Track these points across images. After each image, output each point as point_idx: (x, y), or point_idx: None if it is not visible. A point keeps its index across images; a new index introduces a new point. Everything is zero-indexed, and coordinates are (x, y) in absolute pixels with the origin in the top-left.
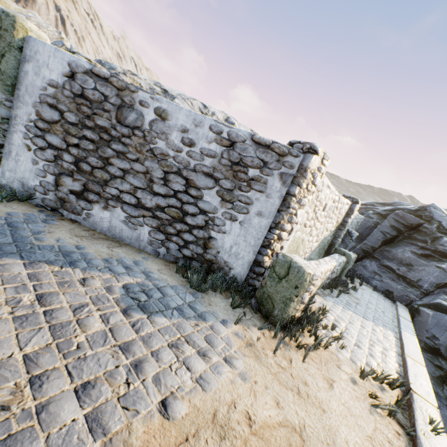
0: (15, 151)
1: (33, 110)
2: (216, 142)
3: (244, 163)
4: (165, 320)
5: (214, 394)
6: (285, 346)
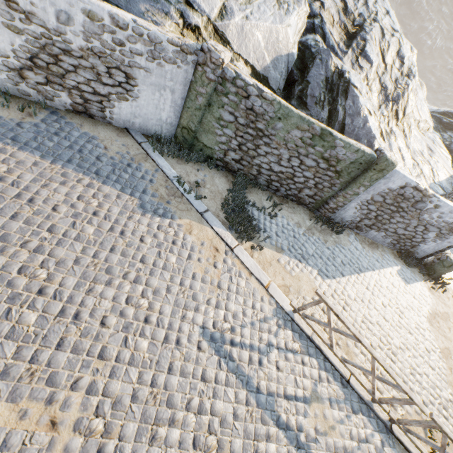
0: (347, 208)
1: (370, 196)
2: None
3: None
4: (412, 285)
5: (432, 307)
6: (436, 287)
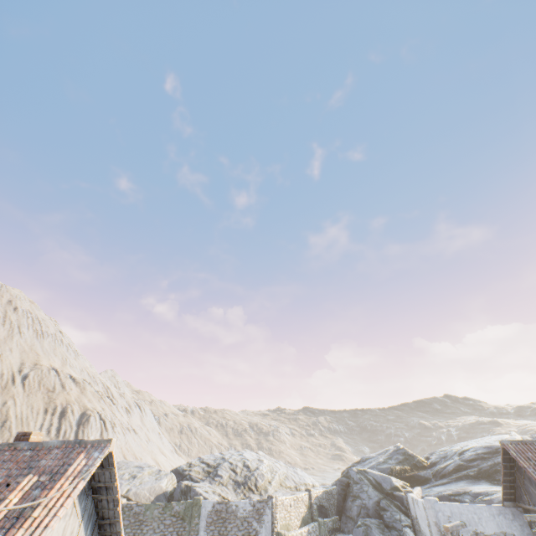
0: None
1: (205, 521)
2: (251, 506)
3: (259, 508)
4: None
5: None
6: None
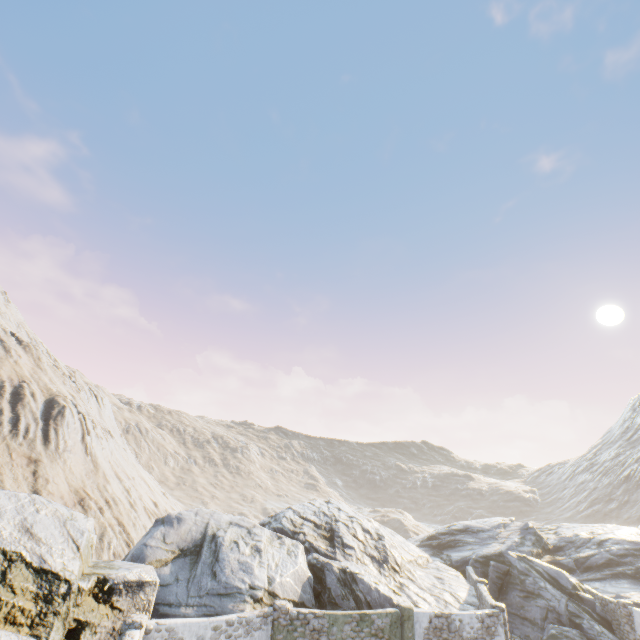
0: None
1: None
2: (478, 622)
3: (489, 626)
4: None
5: None
6: None
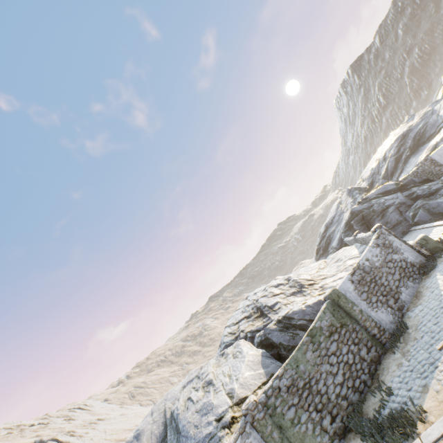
0: (377, 318)
1: (362, 301)
2: (376, 248)
3: (383, 243)
4: None
5: None
6: None
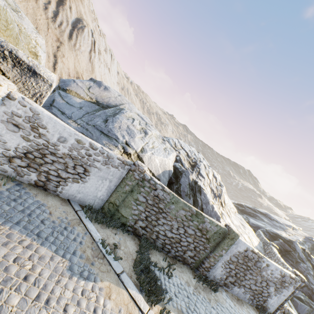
0: (216, 267)
1: (229, 257)
2: (279, 274)
3: (285, 281)
4: None
5: None
6: None
